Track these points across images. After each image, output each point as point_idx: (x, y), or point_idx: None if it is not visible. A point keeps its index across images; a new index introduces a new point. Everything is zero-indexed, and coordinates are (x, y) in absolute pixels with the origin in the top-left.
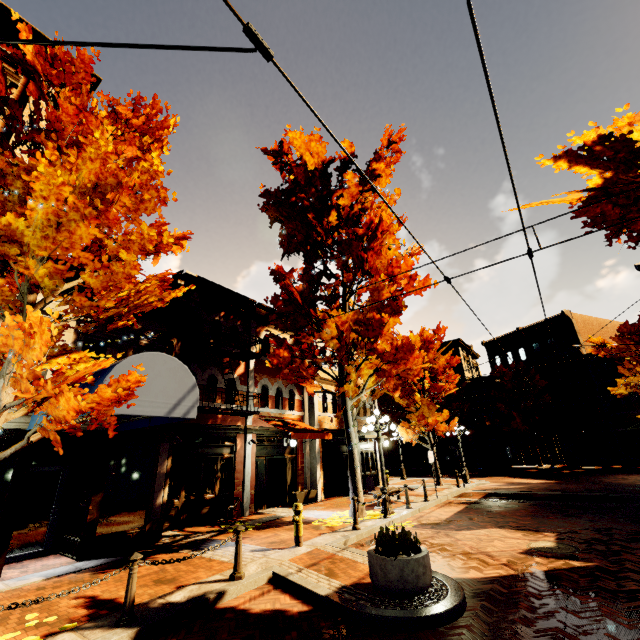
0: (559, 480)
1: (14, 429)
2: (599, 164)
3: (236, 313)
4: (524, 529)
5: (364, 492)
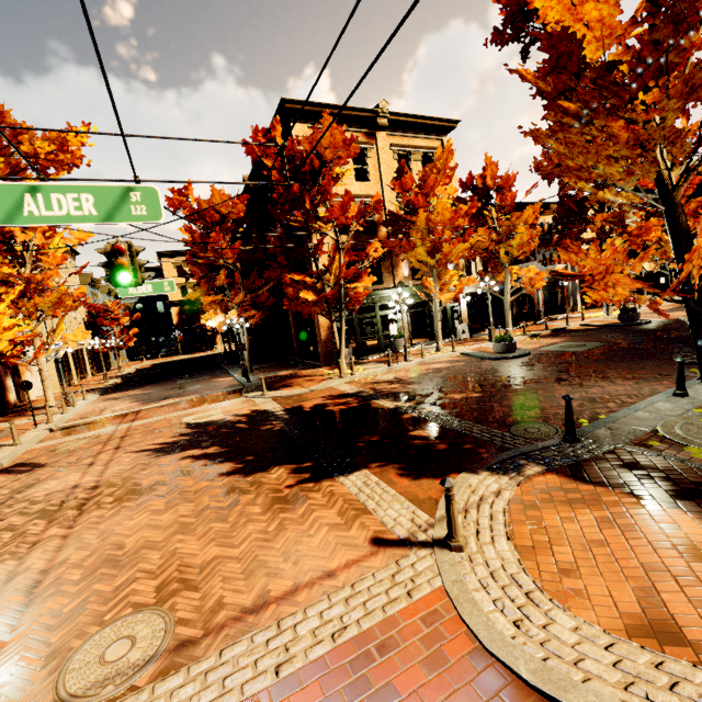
0: None
1: (475, 292)
2: None
3: None
4: None
5: None
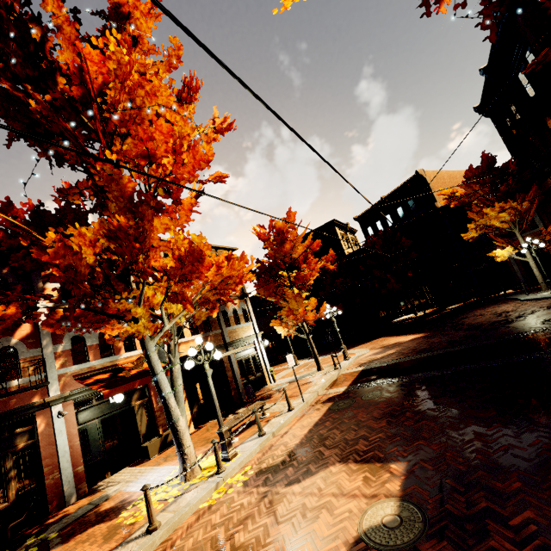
0: (428, 331)
1: None
2: None
3: None
4: (371, 458)
5: (245, 402)
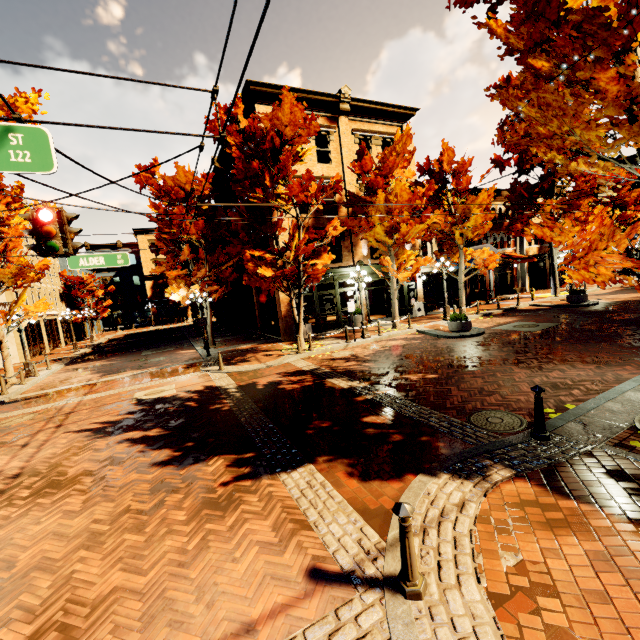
0: None
1: (431, 272)
2: None
3: None
4: None
5: None
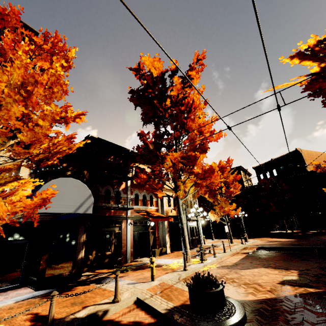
0: (297, 239)
1: None
2: (317, 59)
3: (119, 156)
4: (279, 268)
5: (192, 248)
